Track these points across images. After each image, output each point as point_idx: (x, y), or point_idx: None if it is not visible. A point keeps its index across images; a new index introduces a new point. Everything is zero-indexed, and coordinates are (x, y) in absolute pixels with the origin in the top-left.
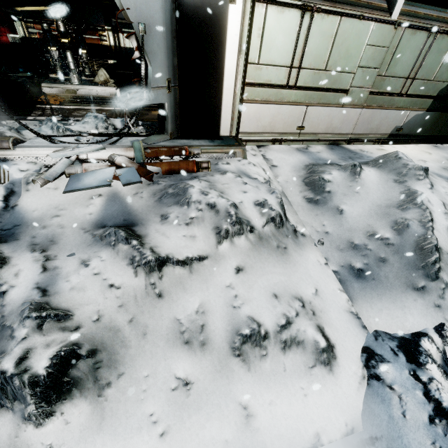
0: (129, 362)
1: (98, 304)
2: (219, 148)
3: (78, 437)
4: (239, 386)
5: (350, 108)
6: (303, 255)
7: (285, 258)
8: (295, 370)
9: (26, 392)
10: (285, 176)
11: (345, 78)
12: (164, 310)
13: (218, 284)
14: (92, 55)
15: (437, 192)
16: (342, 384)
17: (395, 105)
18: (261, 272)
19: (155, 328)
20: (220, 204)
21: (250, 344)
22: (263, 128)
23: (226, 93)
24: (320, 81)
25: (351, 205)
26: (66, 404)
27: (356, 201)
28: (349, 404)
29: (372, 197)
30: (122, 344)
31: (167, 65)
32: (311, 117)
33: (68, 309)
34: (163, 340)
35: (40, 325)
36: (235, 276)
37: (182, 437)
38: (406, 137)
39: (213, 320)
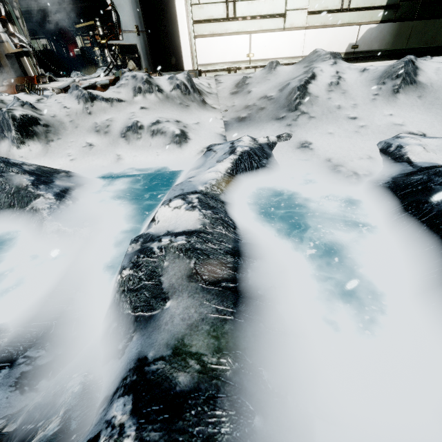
0: (65, 135)
1: (56, 112)
2: (177, 73)
3: (34, 156)
4: (119, 149)
5: (293, 31)
6: (203, 112)
7: (185, 110)
8: (156, 146)
9: (11, 122)
10: (224, 86)
11: (278, 3)
12: (91, 120)
13: (126, 112)
14: (125, 53)
15: (338, 66)
16: (185, 153)
17: (341, 21)
18: (160, 112)
19: (83, 126)
20: (139, 75)
21: (132, 132)
22: (217, 59)
23: (182, 33)
24: (256, 10)
25: (259, 87)
26: (31, 142)
27: (265, 85)
28: (185, 161)
29: (278, 80)
30: (64, 128)
31: (134, 15)
32: (256, 44)
33: (40, 109)
34: (86, 130)
35: (23, 105)
36: (139, 110)
37: (81, 162)
38: (366, 54)
39: (116, 124)
